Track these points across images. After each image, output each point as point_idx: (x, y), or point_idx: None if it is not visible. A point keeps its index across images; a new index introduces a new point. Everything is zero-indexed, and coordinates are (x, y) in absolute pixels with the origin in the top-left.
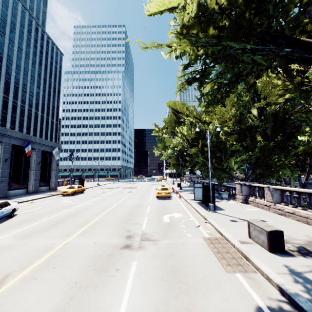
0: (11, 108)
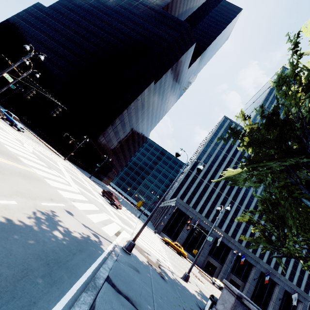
0: None
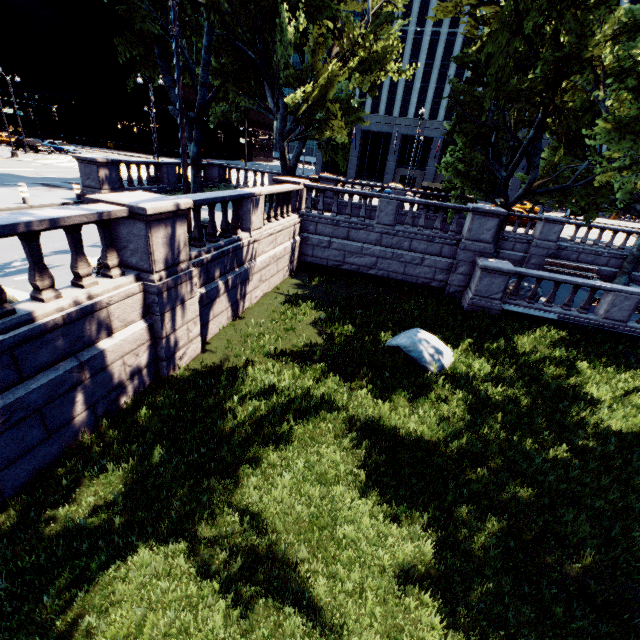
0: None
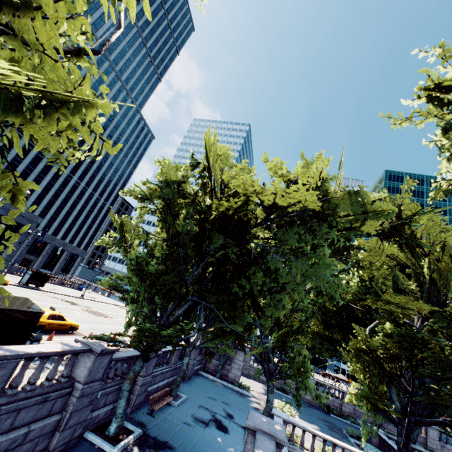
0: (53, 174)
